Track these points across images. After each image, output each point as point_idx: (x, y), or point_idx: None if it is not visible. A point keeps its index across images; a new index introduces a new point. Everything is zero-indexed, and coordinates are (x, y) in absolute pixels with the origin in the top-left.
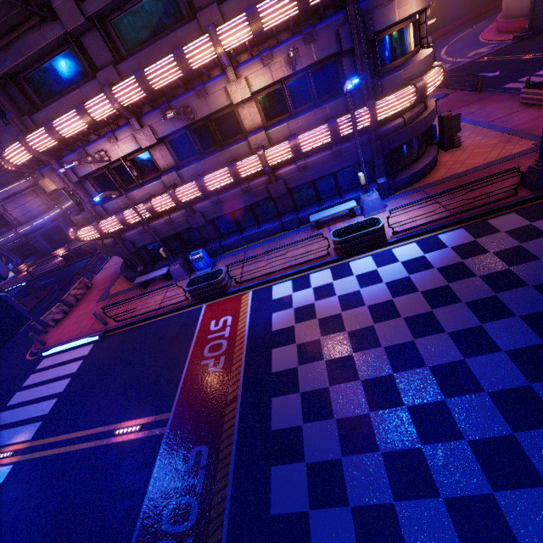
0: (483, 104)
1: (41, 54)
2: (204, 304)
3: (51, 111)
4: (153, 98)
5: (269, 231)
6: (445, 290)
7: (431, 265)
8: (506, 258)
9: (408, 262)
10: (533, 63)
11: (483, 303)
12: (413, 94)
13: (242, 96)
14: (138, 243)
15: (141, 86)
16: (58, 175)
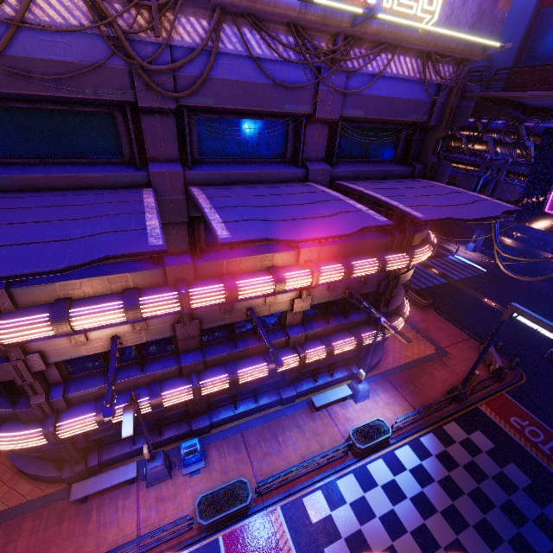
0: None
1: None
2: (218, 534)
3: (58, 287)
4: None
5: (266, 405)
6: (455, 510)
7: (432, 478)
8: (472, 474)
9: (414, 471)
10: None
11: (482, 526)
12: (403, 324)
13: (303, 308)
14: (96, 435)
15: (228, 299)
16: (11, 365)
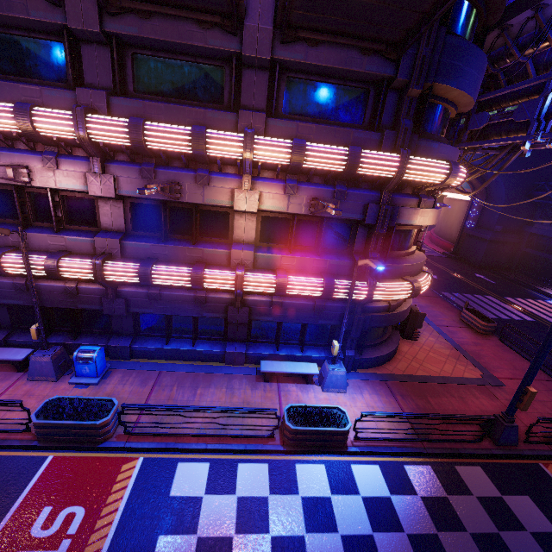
0: (430, 302)
1: (11, 23)
2: (51, 452)
3: None
4: (139, 152)
5: (204, 354)
6: None
7: (400, 524)
8: None
9: (371, 502)
10: (460, 283)
11: None
12: (409, 291)
13: (247, 207)
14: (4, 298)
15: (130, 135)
16: None
